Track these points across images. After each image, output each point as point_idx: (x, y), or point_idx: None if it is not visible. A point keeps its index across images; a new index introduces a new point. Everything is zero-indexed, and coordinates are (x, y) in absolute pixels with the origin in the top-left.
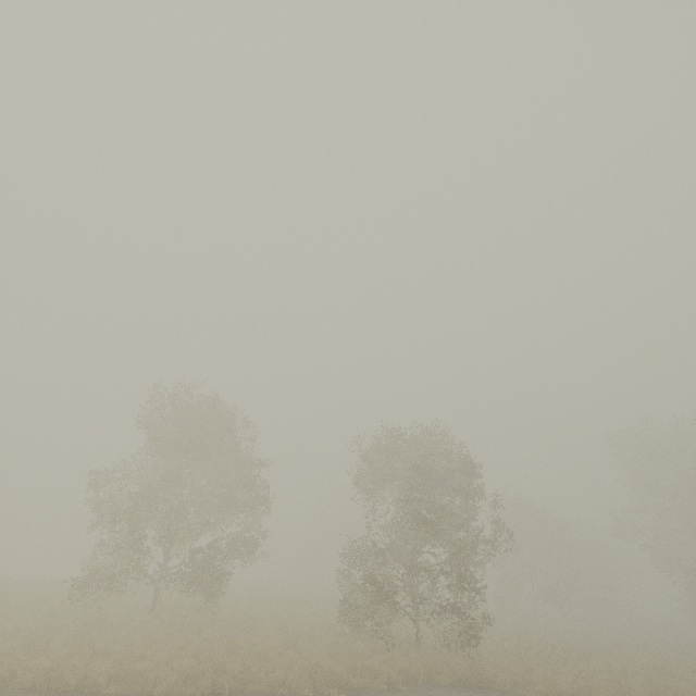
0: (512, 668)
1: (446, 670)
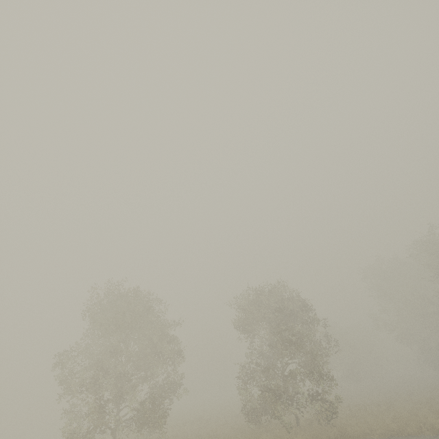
0: (359, 424)
1: (324, 436)
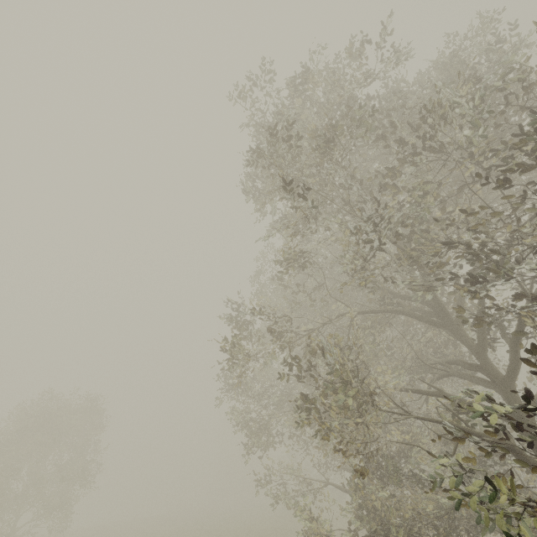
0: None
1: None
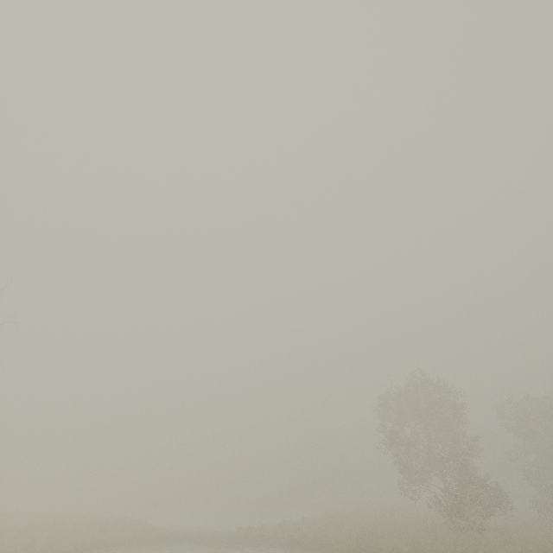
0: None
1: None
